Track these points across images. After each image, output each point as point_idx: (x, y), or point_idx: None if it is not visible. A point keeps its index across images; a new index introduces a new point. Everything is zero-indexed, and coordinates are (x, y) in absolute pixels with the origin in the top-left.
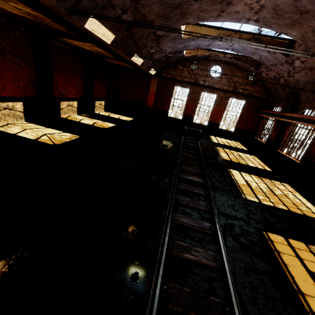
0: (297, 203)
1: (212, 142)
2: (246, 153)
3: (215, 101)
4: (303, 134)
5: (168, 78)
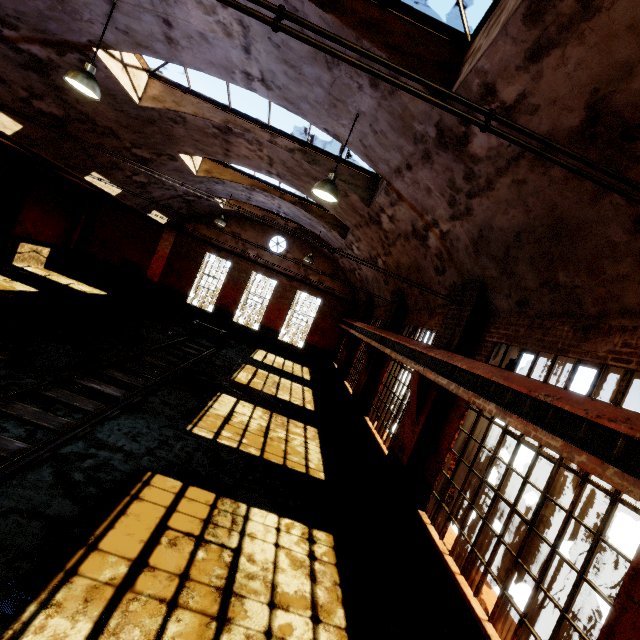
0: (293, 451)
1: (247, 358)
2: (298, 383)
3: (275, 291)
4: None
5: (195, 237)
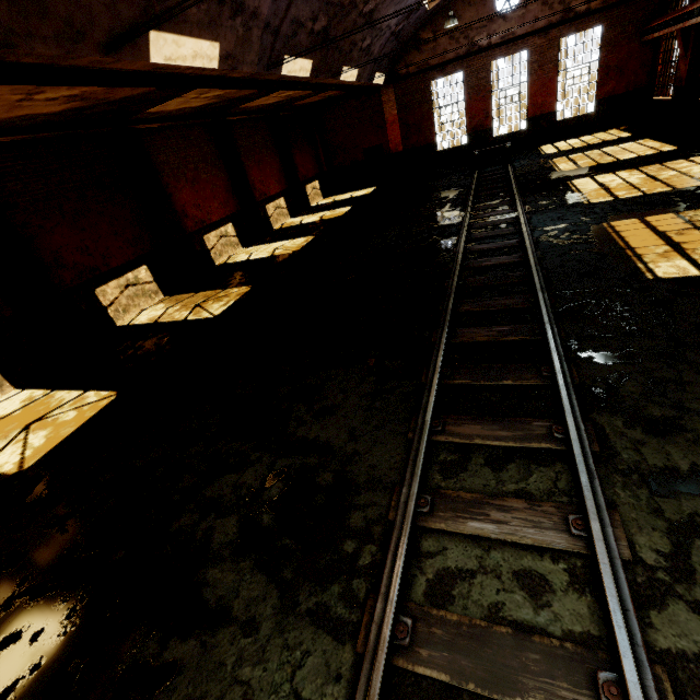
0: None
1: (543, 157)
2: (624, 143)
3: (528, 65)
4: None
5: (412, 75)
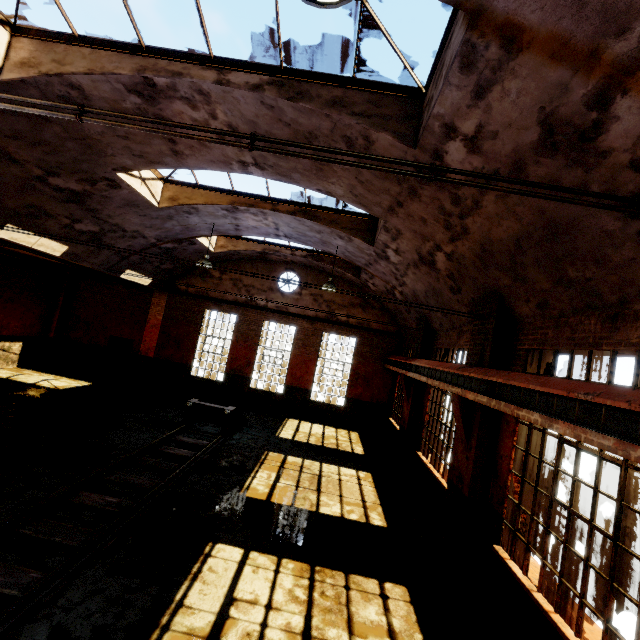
0: None
1: (271, 439)
2: (348, 466)
3: (295, 339)
4: (448, 409)
5: (189, 295)
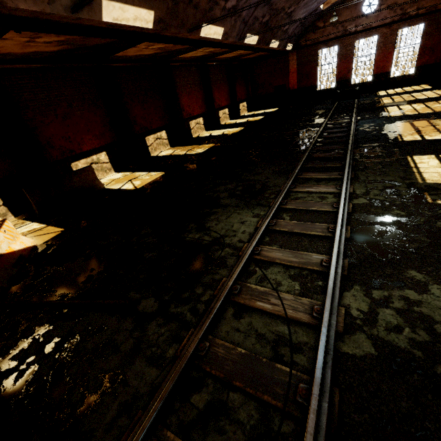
0: None
1: (377, 96)
2: (425, 91)
3: (377, 44)
4: None
5: (308, 46)
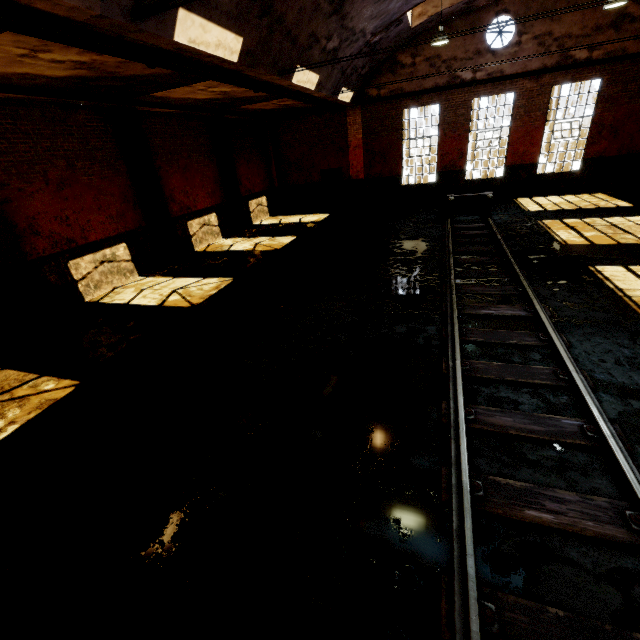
0: None
1: (527, 214)
2: (631, 215)
3: (514, 109)
4: None
5: (383, 99)
